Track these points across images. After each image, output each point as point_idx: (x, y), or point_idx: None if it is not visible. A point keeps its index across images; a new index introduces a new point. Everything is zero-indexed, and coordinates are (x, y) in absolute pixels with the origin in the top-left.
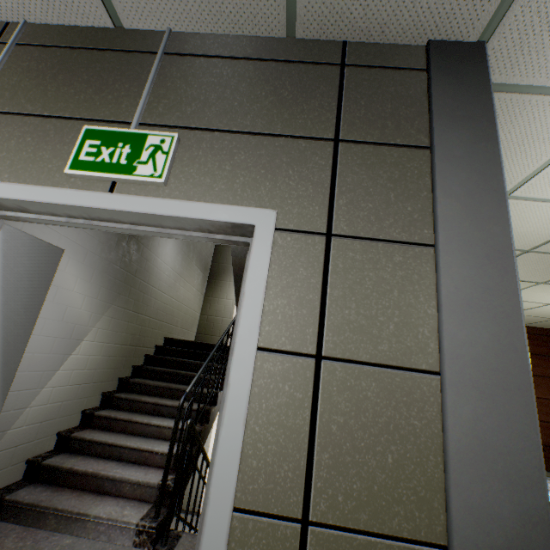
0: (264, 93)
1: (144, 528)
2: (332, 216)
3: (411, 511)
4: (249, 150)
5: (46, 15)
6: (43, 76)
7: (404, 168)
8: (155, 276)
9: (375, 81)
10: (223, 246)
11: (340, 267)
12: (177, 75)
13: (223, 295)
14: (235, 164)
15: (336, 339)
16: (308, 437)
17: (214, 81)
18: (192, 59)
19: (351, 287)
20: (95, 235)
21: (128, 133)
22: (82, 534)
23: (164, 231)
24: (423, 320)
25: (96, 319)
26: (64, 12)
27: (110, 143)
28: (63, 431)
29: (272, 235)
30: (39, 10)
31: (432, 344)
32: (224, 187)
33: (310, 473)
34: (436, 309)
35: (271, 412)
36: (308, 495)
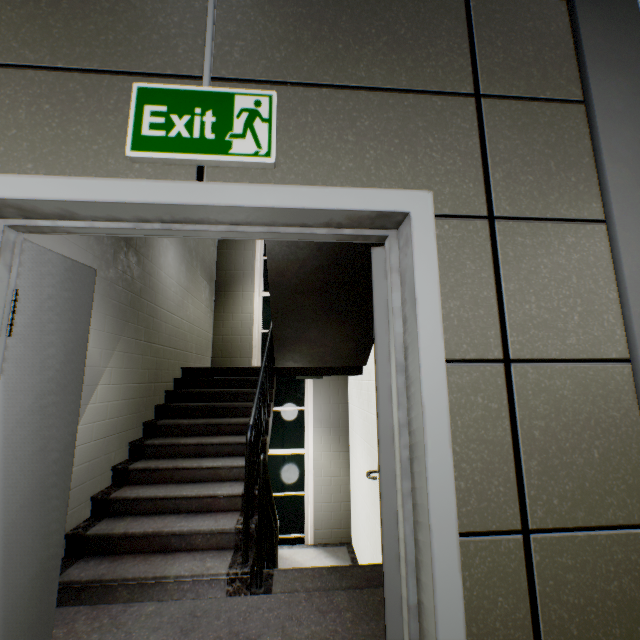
0: (373, 30)
1: (237, 576)
2: (490, 194)
3: (622, 500)
4: (373, 113)
5: None
6: (34, 3)
7: (559, 128)
8: (161, 294)
9: (508, 13)
10: (227, 249)
11: (511, 256)
12: (246, 2)
13: (237, 309)
14: (358, 133)
15: (521, 339)
16: (512, 448)
17: (302, 12)
18: None
19: (526, 278)
20: (88, 248)
21: (204, 93)
22: (165, 598)
23: (276, 230)
24: (605, 307)
25: (108, 356)
26: None
27: (182, 109)
28: (97, 495)
29: (434, 224)
30: None
31: (618, 330)
32: (353, 165)
33: (521, 484)
34: (617, 293)
35: (468, 429)
36: (523, 505)
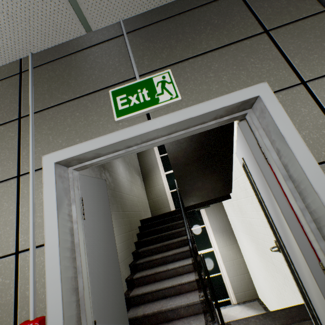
0: (202, 27)
1: None
2: (296, 72)
3: None
4: (217, 60)
5: (44, 43)
6: (62, 77)
7: (319, 27)
8: (122, 187)
9: None
10: (142, 157)
11: None
12: (142, 41)
13: (155, 184)
14: (214, 71)
15: None
16: None
17: (167, 34)
18: (145, 29)
19: None
20: (90, 175)
21: (139, 82)
22: None
23: (190, 130)
24: None
25: None
26: (54, 36)
27: (132, 93)
28: None
29: (275, 96)
30: (39, 42)
31: None
32: (218, 86)
33: None
34: None
35: None
36: None
